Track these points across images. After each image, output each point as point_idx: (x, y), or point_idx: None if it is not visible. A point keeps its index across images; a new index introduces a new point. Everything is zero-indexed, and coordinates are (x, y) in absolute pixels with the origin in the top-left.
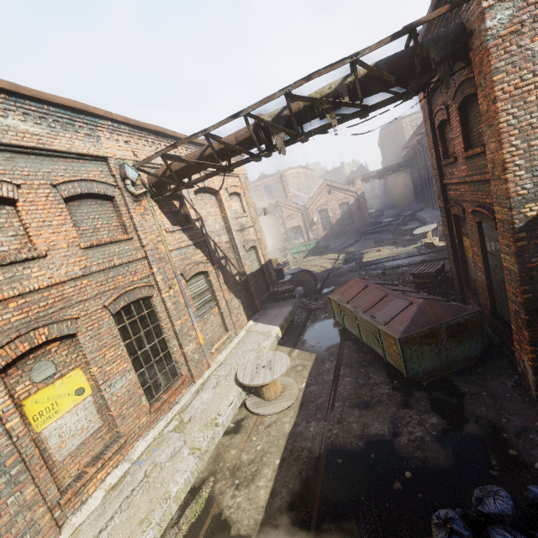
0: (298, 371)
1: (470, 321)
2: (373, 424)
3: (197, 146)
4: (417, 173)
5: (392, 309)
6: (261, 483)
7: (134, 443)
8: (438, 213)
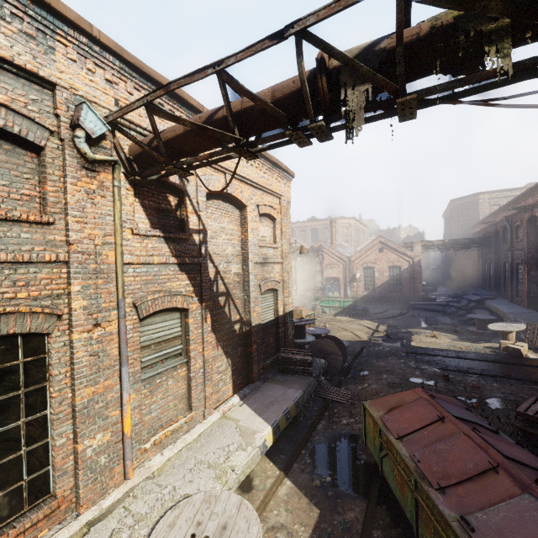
0: None
1: None
2: None
3: None
4: (493, 254)
5: (523, 531)
6: None
7: None
8: (522, 310)
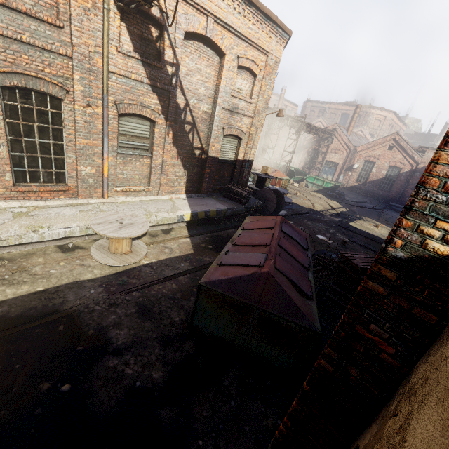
0: (162, 252)
1: (295, 332)
2: (122, 330)
3: None
4: None
5: (243, 258)
6: (8, 290)
7: None
8: None
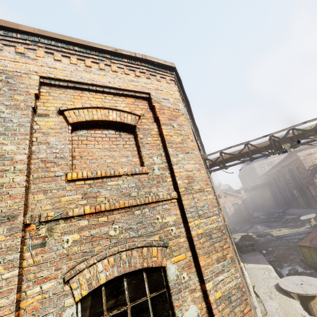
0: None
1: None
2: None
3: None
4: (276, 188)
5: None
6: None
7: None
8: (306, 209)
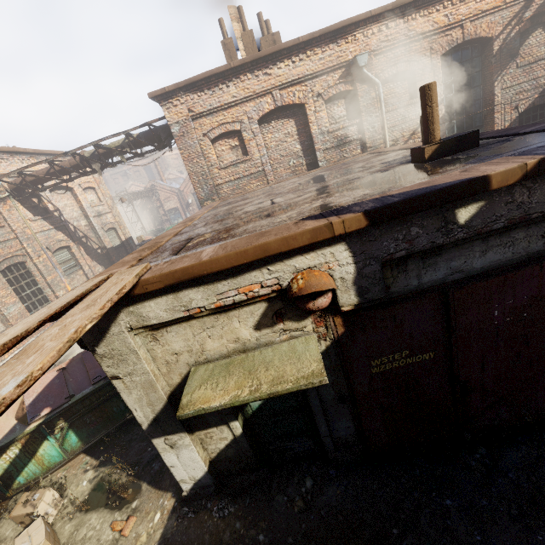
0: None
1: None
2: None
3: (47, 156)
4: None
5: None
6: None
7: (29, 339)
8: None
